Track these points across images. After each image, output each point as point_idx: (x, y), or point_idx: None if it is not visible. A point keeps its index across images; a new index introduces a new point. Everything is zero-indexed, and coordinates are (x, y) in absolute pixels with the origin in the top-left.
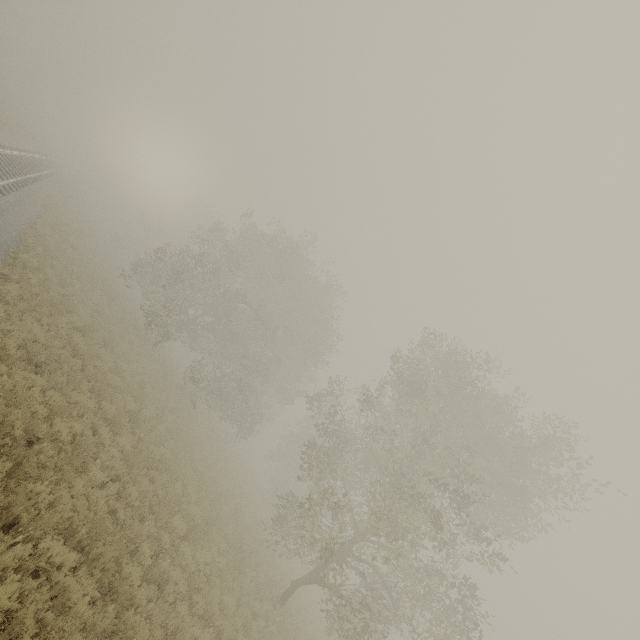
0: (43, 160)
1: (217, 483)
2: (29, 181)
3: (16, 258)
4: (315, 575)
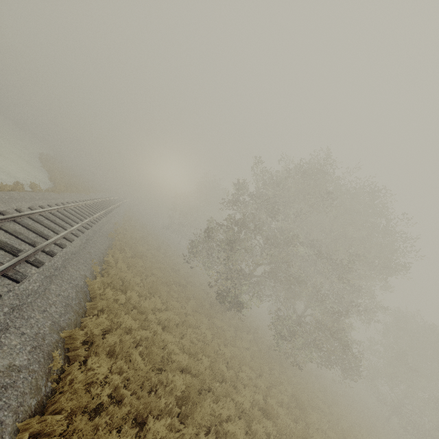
0: (110, 200)
1: None
2: (98, 219)
3: (72, 342)
4: None
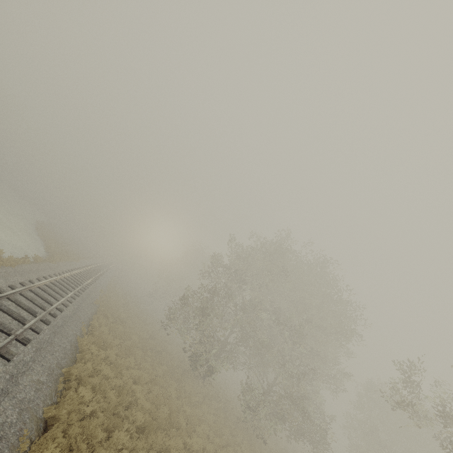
0: (97, 267)
1: None
2: (86, 287)
3: (69, 377)
4: None
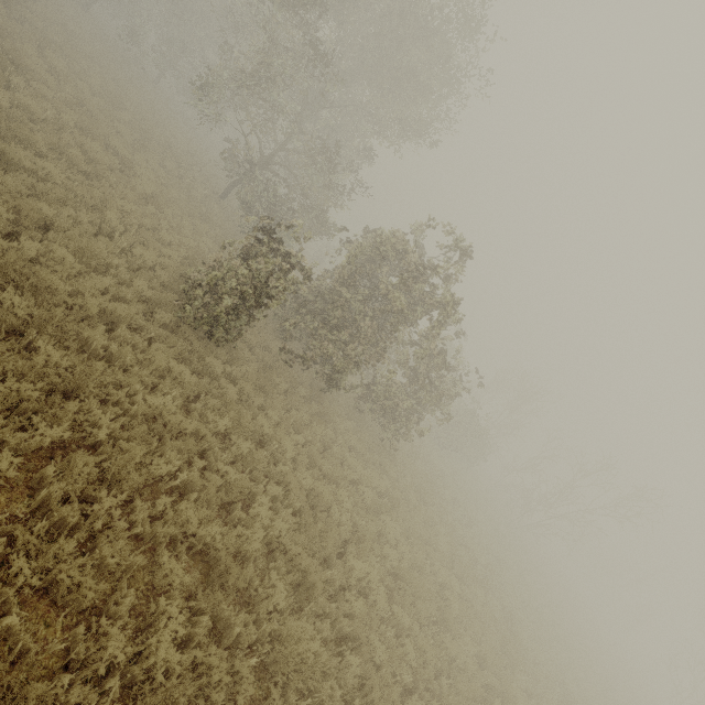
0: None
1: (165, 127)
2: None
3: None
4: (243, 178)
